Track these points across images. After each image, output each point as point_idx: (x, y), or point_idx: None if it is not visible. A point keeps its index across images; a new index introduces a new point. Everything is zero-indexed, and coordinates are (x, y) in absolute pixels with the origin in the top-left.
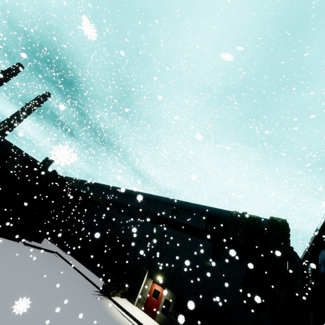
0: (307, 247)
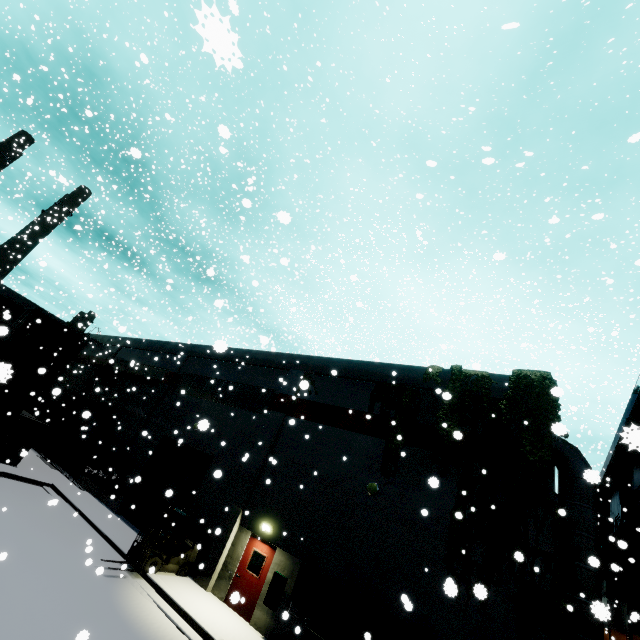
0: (609, 454)
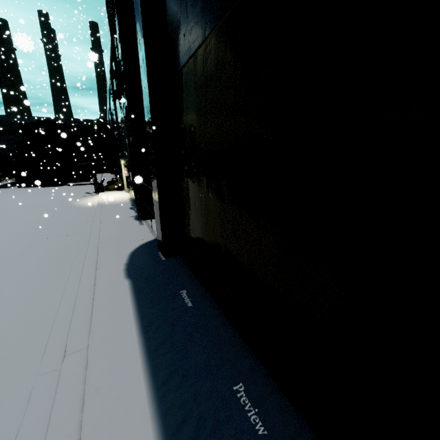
0: None
